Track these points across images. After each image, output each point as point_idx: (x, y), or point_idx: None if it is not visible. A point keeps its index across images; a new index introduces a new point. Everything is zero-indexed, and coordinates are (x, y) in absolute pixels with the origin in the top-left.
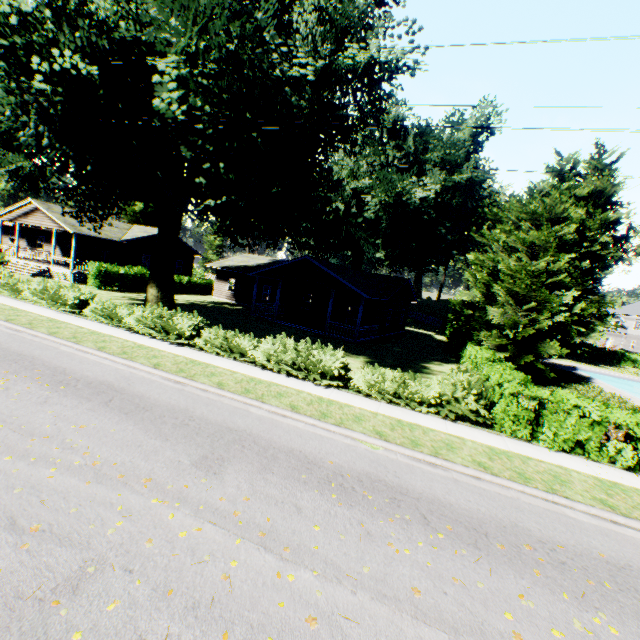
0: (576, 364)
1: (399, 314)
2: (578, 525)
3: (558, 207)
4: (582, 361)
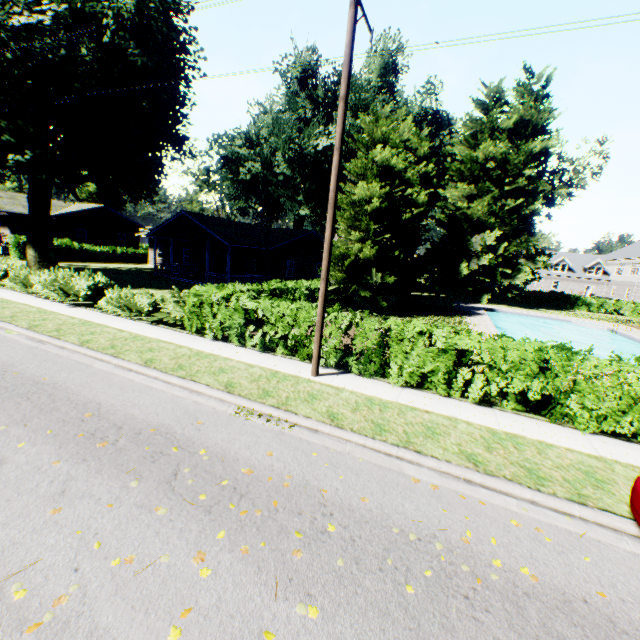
0: (502, 307)
1: (312, 267)
2: (82, 369)
3: (376, 132)
4: (522, 306)
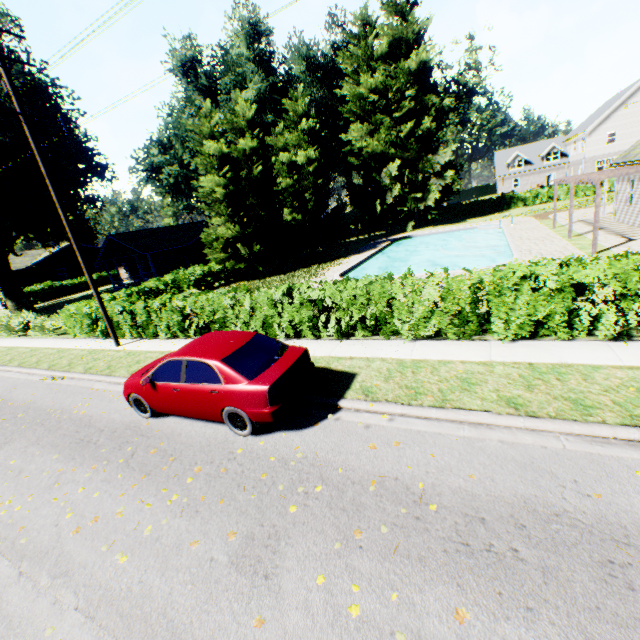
0: (422, 231)
1: None
2: None
3: (203, 129)
4: (452, 222)
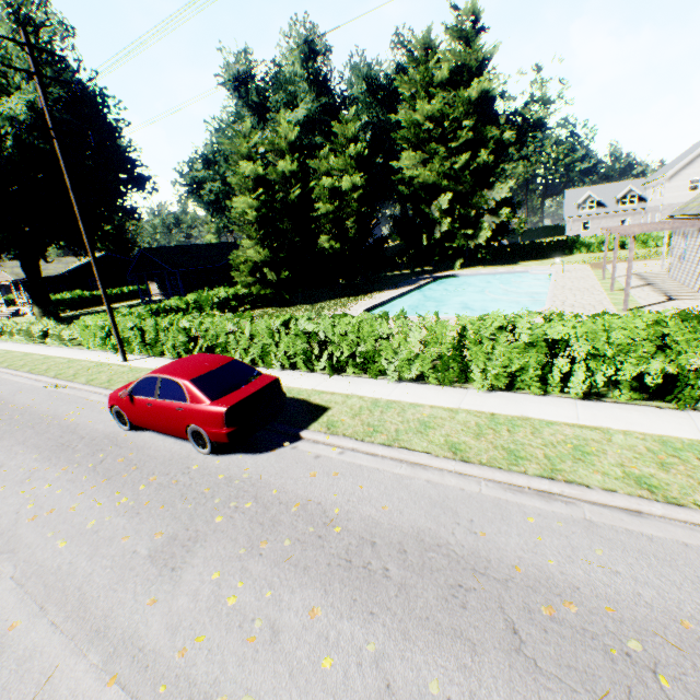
0: (470, 271)
1: None
2: None
3: (241, 149)
4: (505, 264)
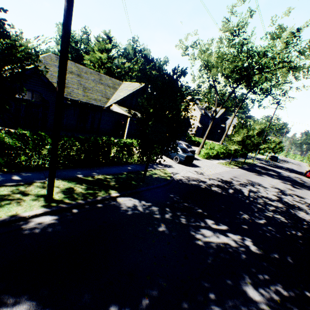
0: None
1: None
2: None
3: None
4: None
